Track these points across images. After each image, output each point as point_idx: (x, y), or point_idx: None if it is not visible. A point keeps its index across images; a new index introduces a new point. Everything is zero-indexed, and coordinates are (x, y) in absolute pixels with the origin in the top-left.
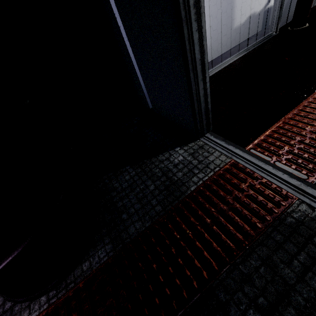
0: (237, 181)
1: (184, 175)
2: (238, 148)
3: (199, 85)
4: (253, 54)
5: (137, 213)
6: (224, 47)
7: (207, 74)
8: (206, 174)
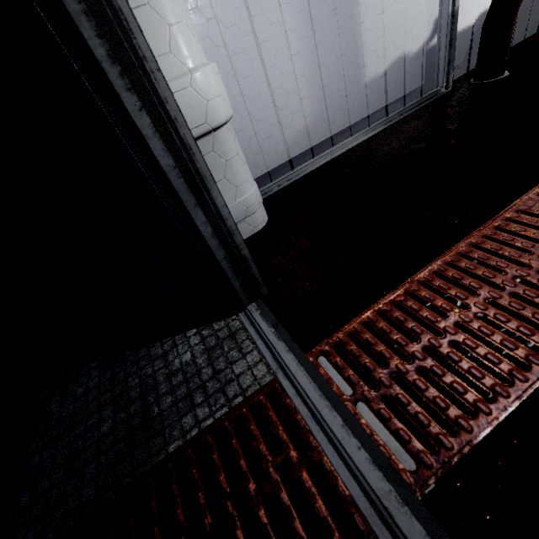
0: (264, 445)
1: (174, 405)
2: (293, 350)
3: (194, 216)
4: (396, 130)
5: (49, 495)
6: (348, 116)
7: (216, 192)
8: (212, 411)
